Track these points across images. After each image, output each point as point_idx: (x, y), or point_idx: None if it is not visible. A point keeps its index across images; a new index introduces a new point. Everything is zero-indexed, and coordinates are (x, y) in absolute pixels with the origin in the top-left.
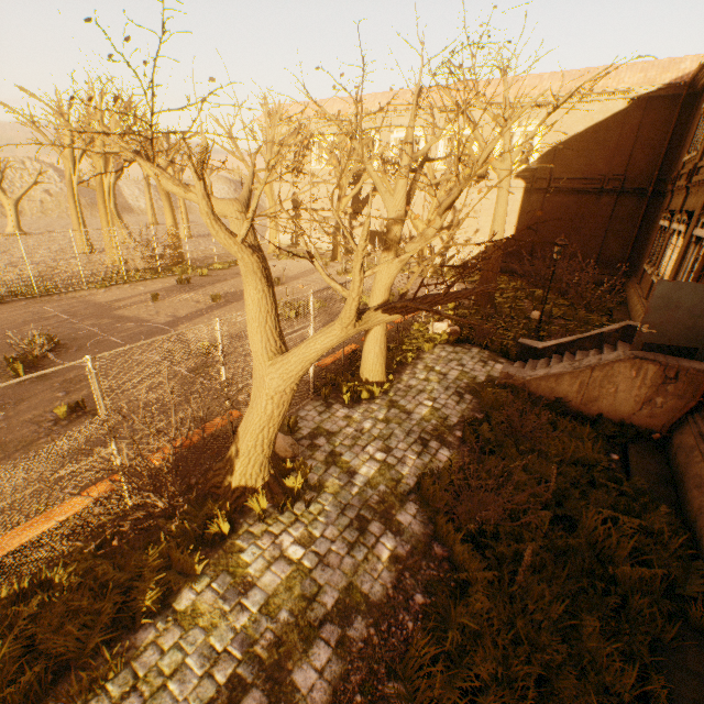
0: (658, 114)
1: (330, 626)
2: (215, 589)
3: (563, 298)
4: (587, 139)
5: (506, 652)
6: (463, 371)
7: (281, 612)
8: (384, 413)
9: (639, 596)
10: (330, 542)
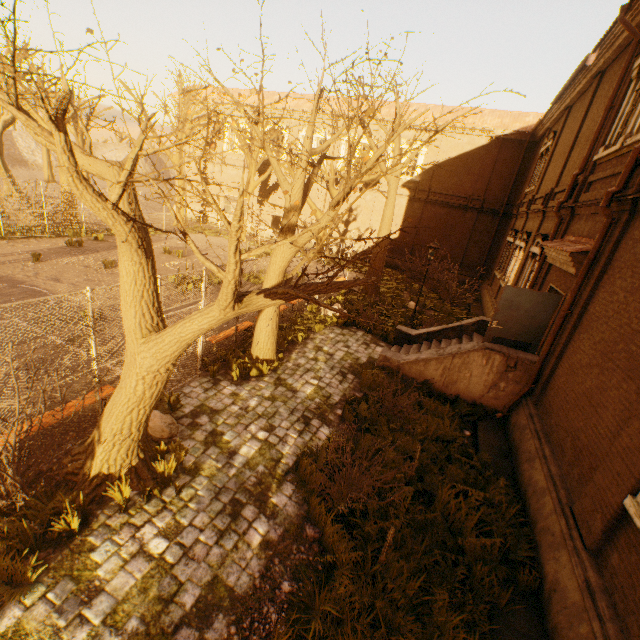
0: (509, 153)
1: (186, 630)
2: (50, 600)
3: (434, 292)
4: (459, 164)
5: (365, 639)
6: (348, 352)
7: (130, 620)
8: (271, 390)
9: (481, 564)
10: (199, 532)
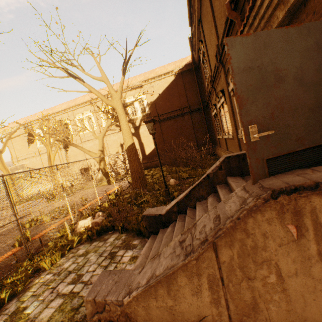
0: (188, 78)
1: None
2: None
3: (188, 166)
4: (166, 94)
5: None
6: (71, 293)
7: None
8: None
9: None
10: None
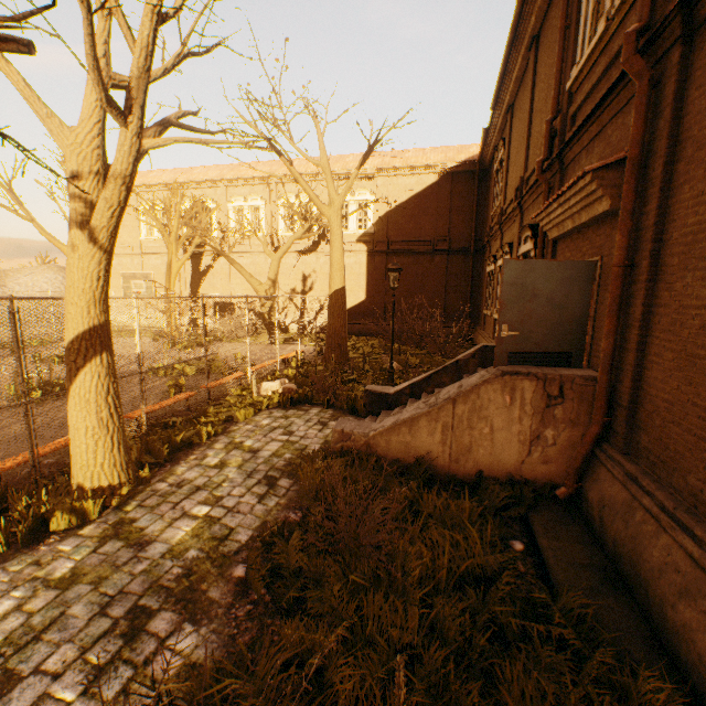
0: (463, 186)
1: None
2: None
3: (420, 349)
4: (413, 206)
5: None
6: (289, 441)
7: None
8: (79, 557)
9: None
10: None
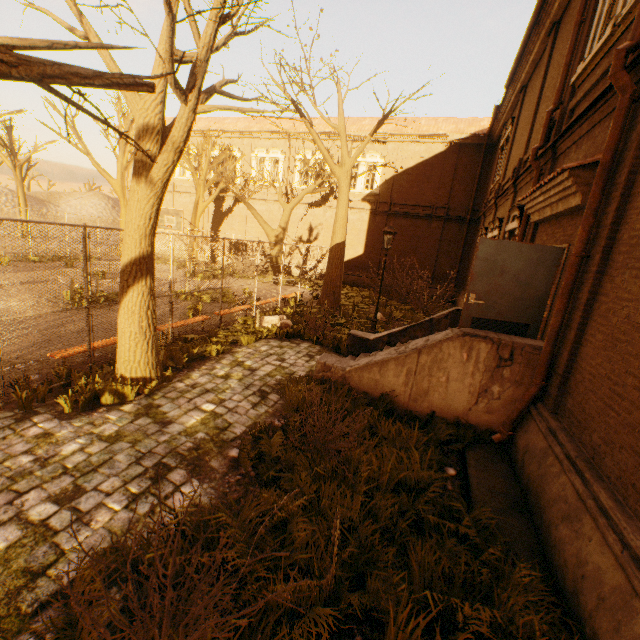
0: (468, 158)
1: None
2: None
3: (405, 305)
4: (418, 172)
5: None
6: (281, 366)
7: None
8: (121, 424)
9: None
10: None
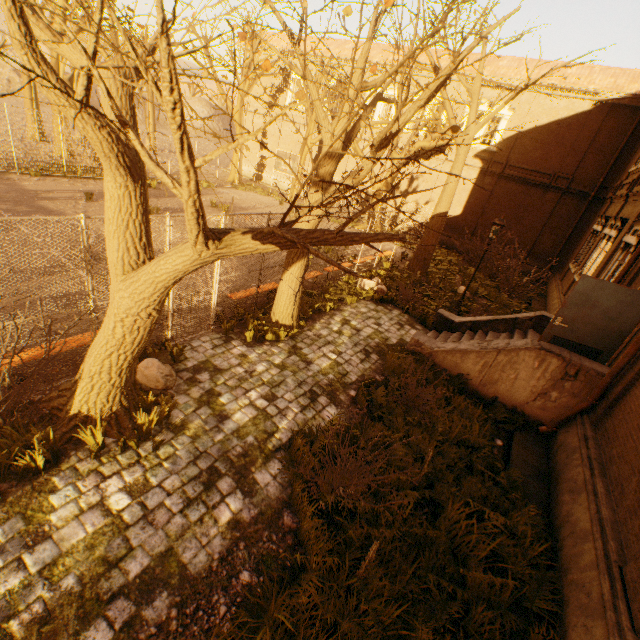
0: (617, 123)
1: (123, 602)
2: None
3: (492, 280)
4: (548, 133)
5: None
6: (378, 330)
7: (67, 577)
8: (283, 358)
9: (485, 605)
10: (165, 495)
